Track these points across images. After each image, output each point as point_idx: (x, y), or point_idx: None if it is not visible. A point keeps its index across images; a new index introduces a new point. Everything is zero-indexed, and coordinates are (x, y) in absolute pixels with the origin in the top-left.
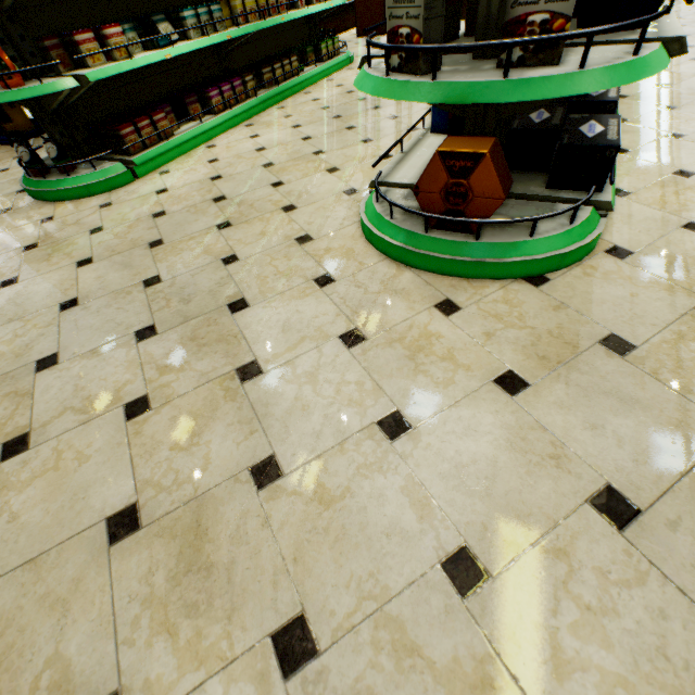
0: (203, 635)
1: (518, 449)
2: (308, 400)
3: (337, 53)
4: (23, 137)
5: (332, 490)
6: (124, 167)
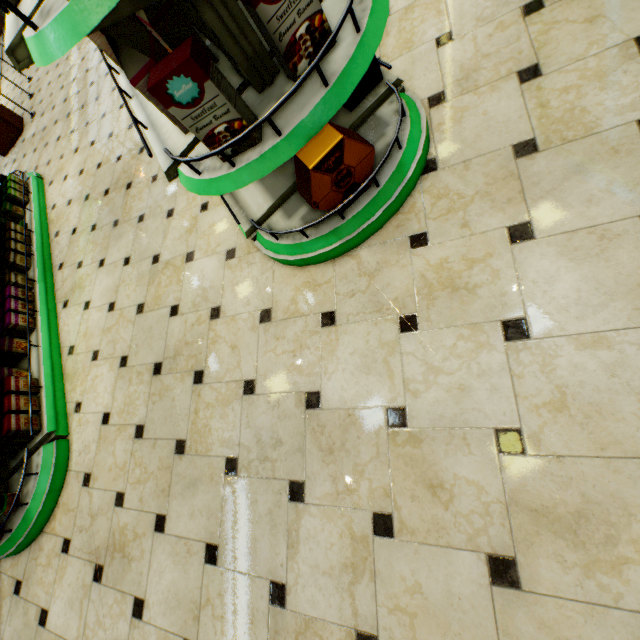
0: (637, 539)
1: (582, 257)
2: (455, 382)
3: (26, 185)
4: None
5: (553, 398)
6: (50, 444)
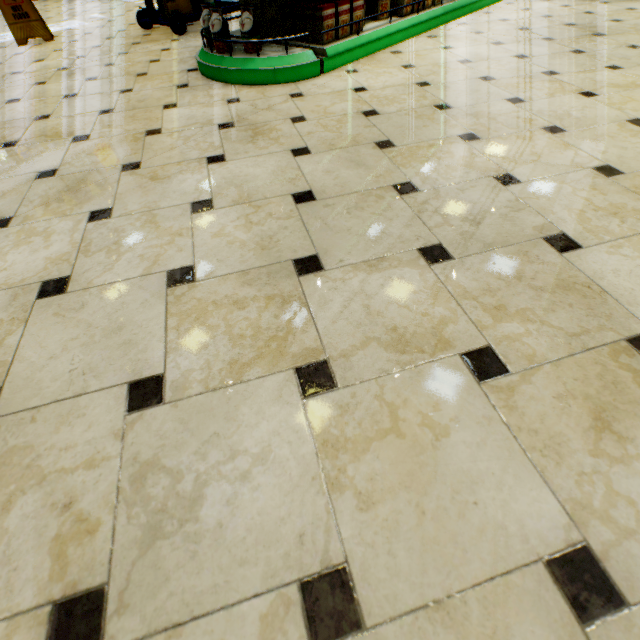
0: None
1: None
2: None
3: None
4: (182, 19)
5: None
6: (314, 56)
